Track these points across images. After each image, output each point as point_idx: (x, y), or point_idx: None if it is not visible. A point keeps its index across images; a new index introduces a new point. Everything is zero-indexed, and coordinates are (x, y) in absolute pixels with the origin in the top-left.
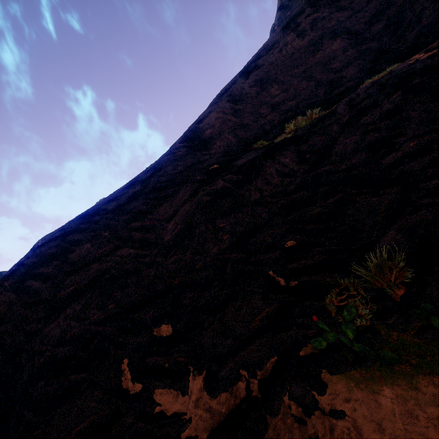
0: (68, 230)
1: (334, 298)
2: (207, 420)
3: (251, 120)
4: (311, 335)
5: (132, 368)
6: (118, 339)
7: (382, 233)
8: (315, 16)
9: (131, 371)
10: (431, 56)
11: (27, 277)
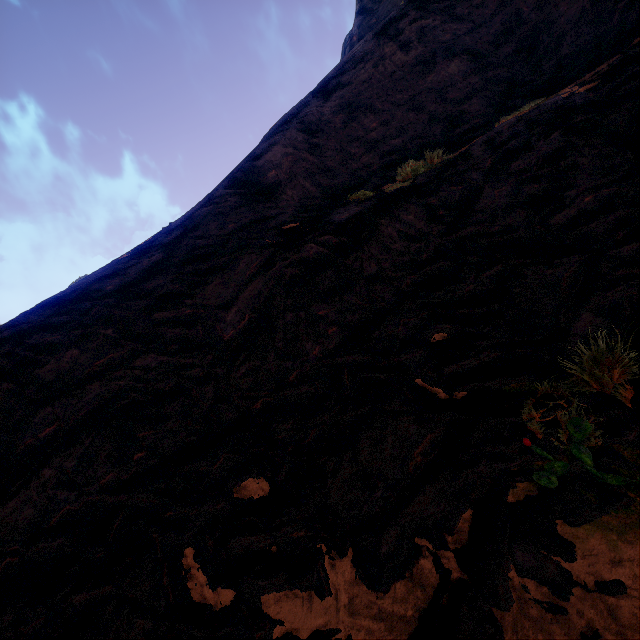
0: (27, 326)
1: (533, 410)
2: (383, 636)
3: (337, 162)
4: (516, 470)
5: (204, 562)
6: (165, 514)
7: (573, 317)
8: (423, 24)
9: (205, 568)
10: (591, 89)
11: None
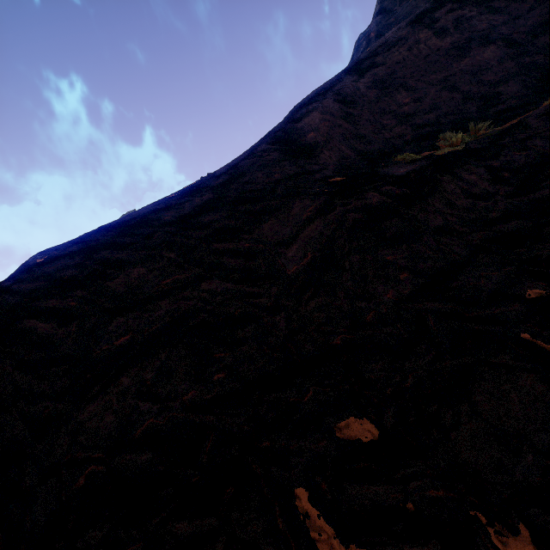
0: (94, 243)
1: None
2: None
3: (370, 130)
4: None
5: (324, 509)
6: (260, 444)
7: None
8: (460, 13)
9: (327, 517)
10: None
11: (23, 313)
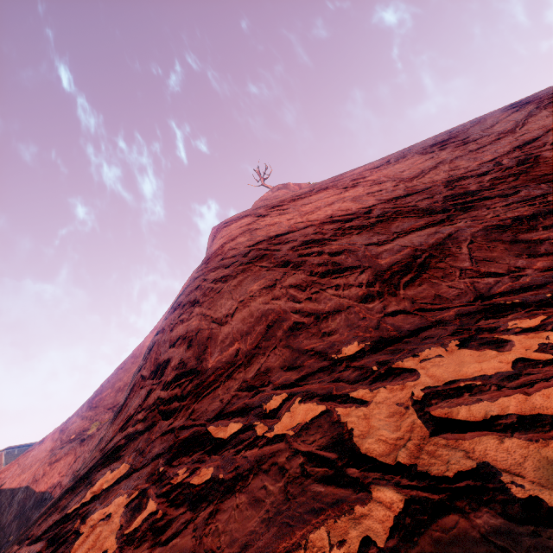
0: None
1: None
2: None
3: None
4: None
5: None
6: None
7: None
8: None
9: None
10: None
11: None
